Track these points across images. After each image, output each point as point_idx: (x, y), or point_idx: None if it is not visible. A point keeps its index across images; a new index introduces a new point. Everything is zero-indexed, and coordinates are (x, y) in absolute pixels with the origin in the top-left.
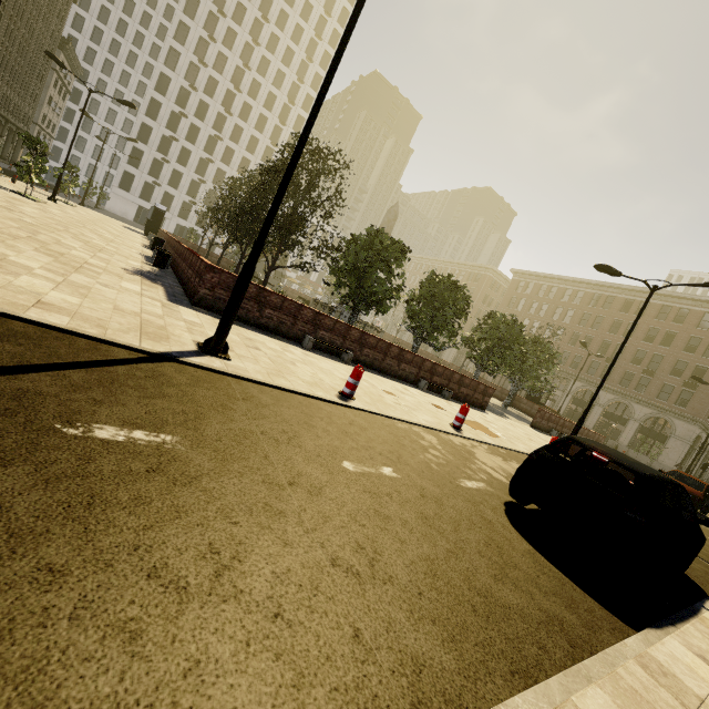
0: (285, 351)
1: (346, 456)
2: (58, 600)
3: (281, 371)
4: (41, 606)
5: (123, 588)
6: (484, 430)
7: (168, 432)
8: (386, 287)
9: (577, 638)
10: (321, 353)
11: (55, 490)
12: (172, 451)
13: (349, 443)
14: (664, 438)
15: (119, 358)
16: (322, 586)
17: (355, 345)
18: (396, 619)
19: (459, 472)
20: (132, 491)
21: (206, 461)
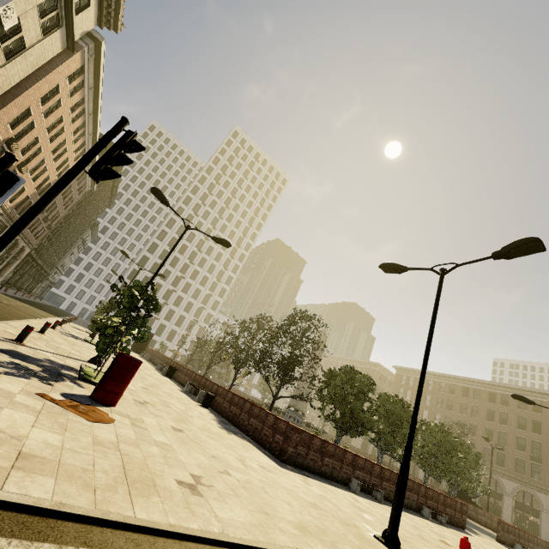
0: (367, 508)
1: None
2: None
3: None
4: None
5: None
6: None
7: None
8: (368, 414)
9: None
10: (362, 494)
11: None
12: None
13: None
14: None
15: None
16: None
17: (377, 479)
18: None
19: None
20: None
21: None
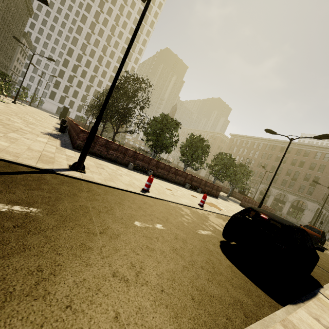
0: (117, 170)
1: (137, 219)
2: None
3: (113, 179)
4: None
5: None
6: (215, 207)
7: (36, 207)
8: (169, 140)
9: (249, 312)
10: (137, 171)
11: None
12: (34, 216)
13: (141, 212)
14: (302, 210)
15: (21, 171)
16: (103, 288)
17: (154, 167)
18: (143, 306)
19: (198, 226)
20: None
21: (53, 221)
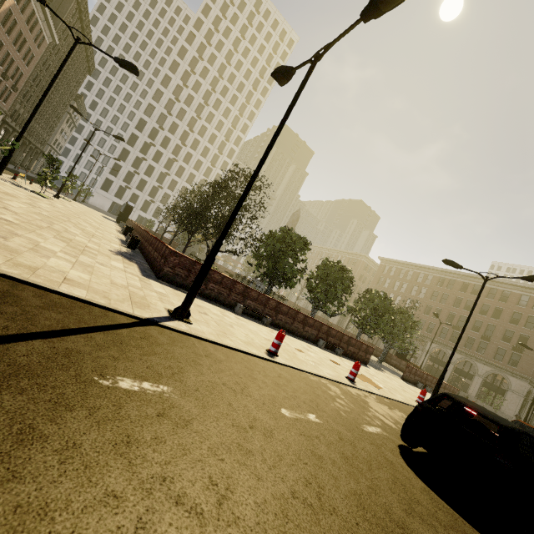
0: (224, 316)
1: (282, 404)
2: (125, 521)
3: (225, 333)
4: (115, 525)
5: (163, 512)
6: (370, 382)
7: (164, 383)
8: (294, 269)
9: None
10: (248, 317)
11: (105, 430)
12: (170, 399)
13: (282, 393)
14: (503, 391)
15: (121, 322)
16: (290, 515)
17: (272, 311)
18: None
19: (361, 418)
20: (152, 432)
21: (193, 407)
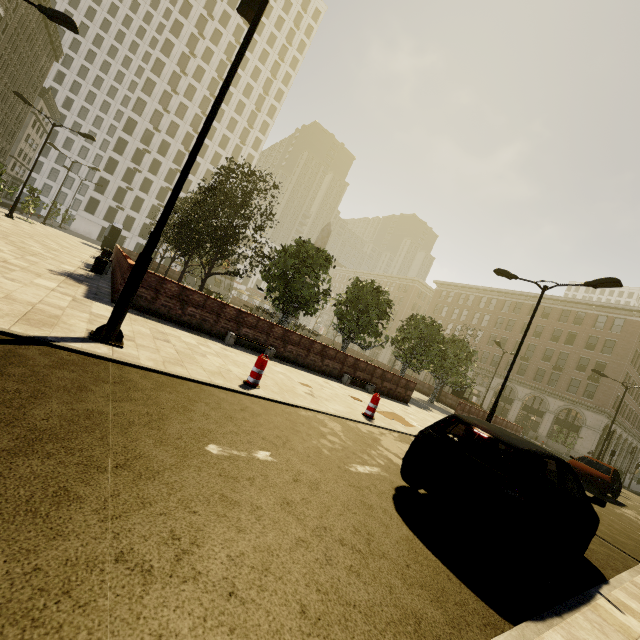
0: (200, 345)
1: (216, 440)
2: None
3: (183, 361)
4: None
5: None
6: (400, 420)
7: None
8: (312, 290)
9: (434, 639)
10: (244, 349)
11: None
12: None
13: (228, 427)
14: (577, 428)
15: None
16: (78, 589)
17: (278, 341)
18: (172, 630)
19: (353, 457)
20: None
21: (6, 440)
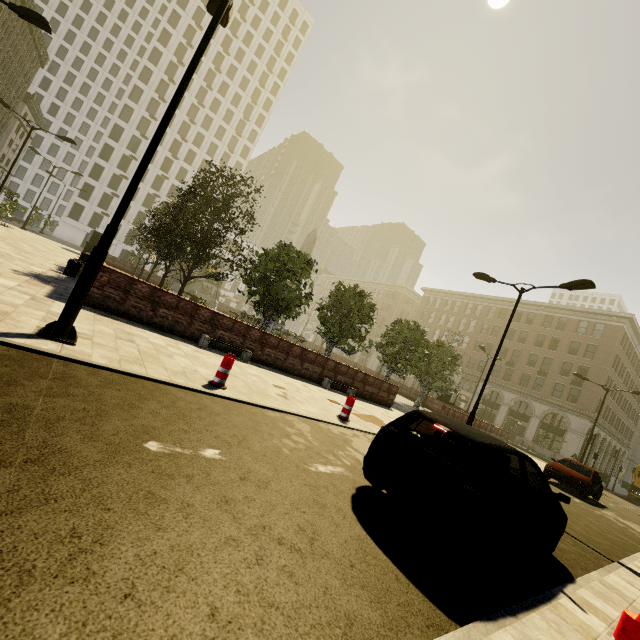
0: (169, 346)
1: (158, 437)
2: None
3: (144, 360)
4: None
5: None
6: (378, 423)
7: None
8: (293, 294)
9: None
10: (219, 352)
11: None
12: None
13: (178, 425)
14: (562, 432)
15: None
16: None
17: (255, 344)
18: (36, 636)
19: (316, 457)
20: None
21: None
